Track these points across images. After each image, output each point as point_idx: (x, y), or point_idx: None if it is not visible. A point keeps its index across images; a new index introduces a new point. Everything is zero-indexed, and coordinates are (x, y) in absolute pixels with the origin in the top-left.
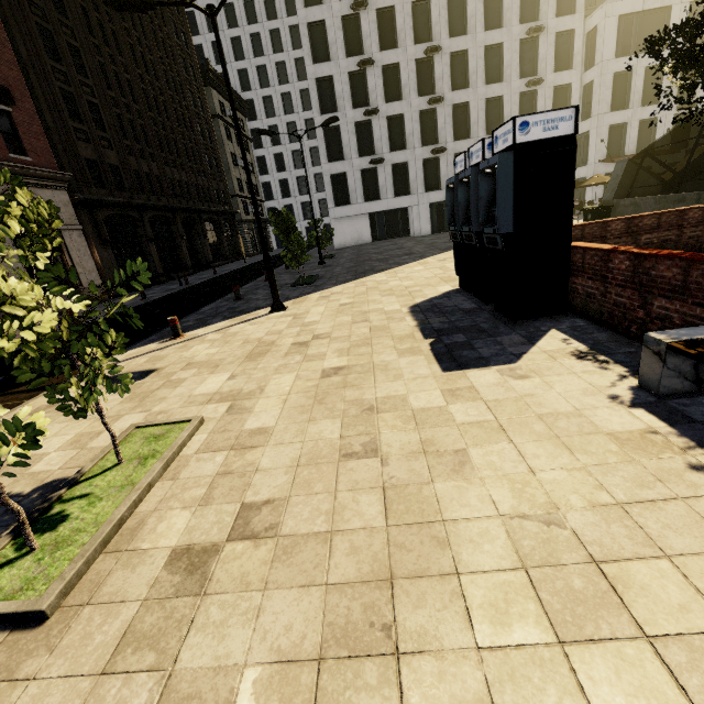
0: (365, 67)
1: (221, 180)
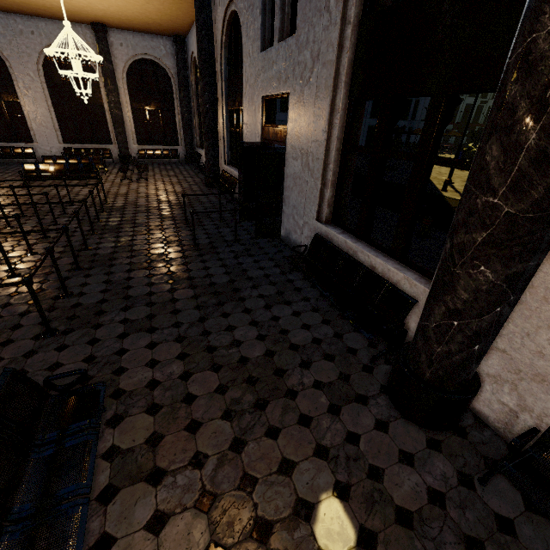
0: None
1: None
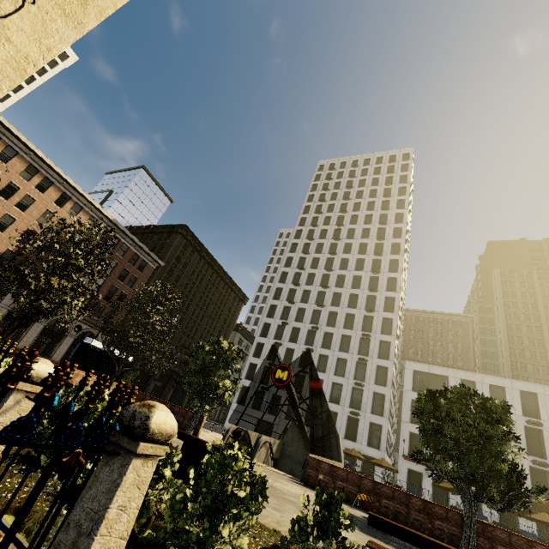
0: (278, 345)
1: None
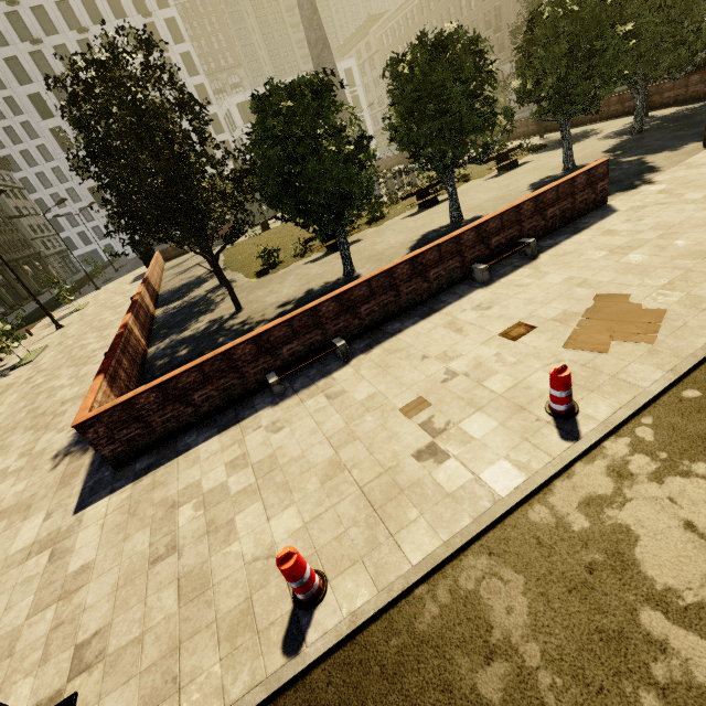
0: None
1: (18, 232)
